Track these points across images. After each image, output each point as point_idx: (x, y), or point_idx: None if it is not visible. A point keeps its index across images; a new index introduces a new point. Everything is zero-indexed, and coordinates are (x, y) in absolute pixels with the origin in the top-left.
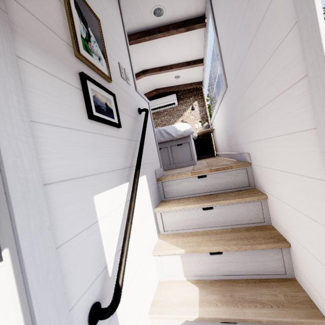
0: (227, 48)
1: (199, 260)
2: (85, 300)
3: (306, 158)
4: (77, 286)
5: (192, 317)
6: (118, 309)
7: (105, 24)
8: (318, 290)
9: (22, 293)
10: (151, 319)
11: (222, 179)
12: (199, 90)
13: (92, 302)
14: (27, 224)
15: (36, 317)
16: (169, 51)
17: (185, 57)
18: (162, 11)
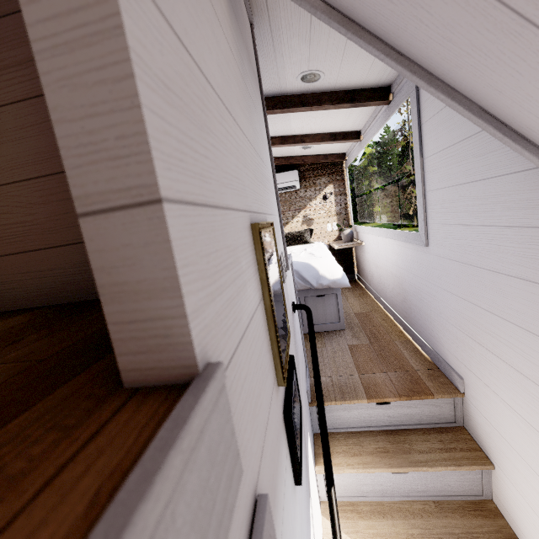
0: (449, 205)
1: None
2: None
3: None
4: None
5: None
6: None
7: (268, 200)
8: None
9: None
10: None
11: (414, 408)
12: (337, 165)
13: None
14: None
15: None
16: (308, 120)
17: (330, 127)
18: (317, 76)
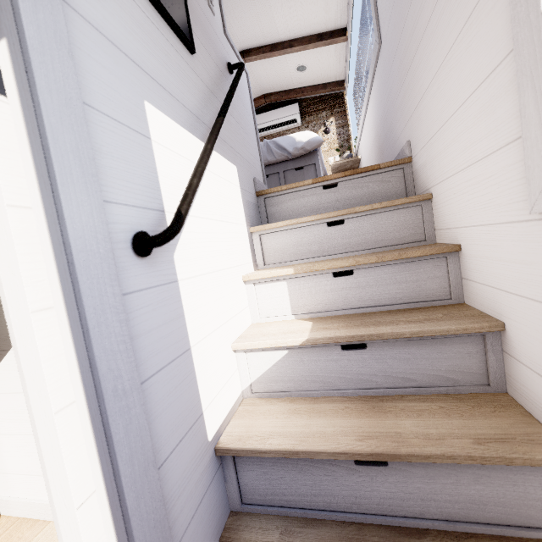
0: None
1: (316, 287)
2: (127, 215)
3: (489, 38)
4: (115, 184)
5: (298, 339)
6: (181, 283)
7: None
8: (494, 282)
9: (28, 106)
10: (236, 354)
11: (362, 188)
12: (338, 97)
13: (139, 231)
14: (33, 9)
15: (49, 140)
16: (288, 7)
17: (315, 23)
18: None
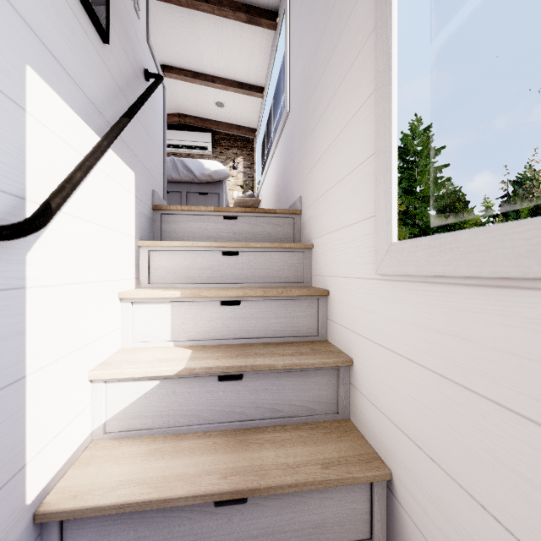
0: (299, 48)
1: (202, 314)
2: None
3: (361, 139)
4: None
5: (174, 368)
6: (29, 291)
7: None
8: (349, 325)
9: None
10: (93, 385)
11: (259, 227)
12: (249, 141)
13: None
14: None
15: None
16: (216, 48)
17: (238, 71)
18: None
